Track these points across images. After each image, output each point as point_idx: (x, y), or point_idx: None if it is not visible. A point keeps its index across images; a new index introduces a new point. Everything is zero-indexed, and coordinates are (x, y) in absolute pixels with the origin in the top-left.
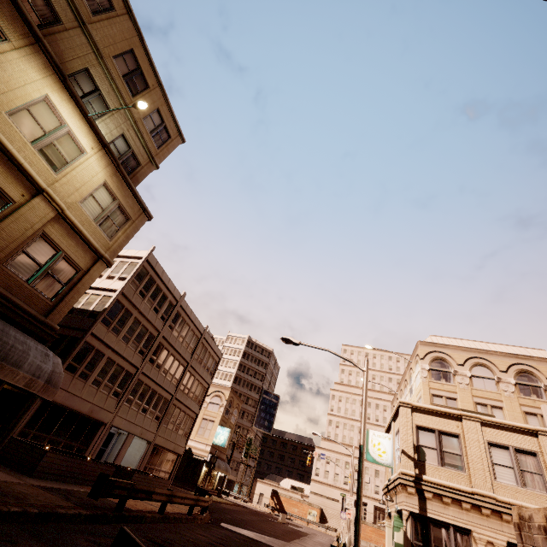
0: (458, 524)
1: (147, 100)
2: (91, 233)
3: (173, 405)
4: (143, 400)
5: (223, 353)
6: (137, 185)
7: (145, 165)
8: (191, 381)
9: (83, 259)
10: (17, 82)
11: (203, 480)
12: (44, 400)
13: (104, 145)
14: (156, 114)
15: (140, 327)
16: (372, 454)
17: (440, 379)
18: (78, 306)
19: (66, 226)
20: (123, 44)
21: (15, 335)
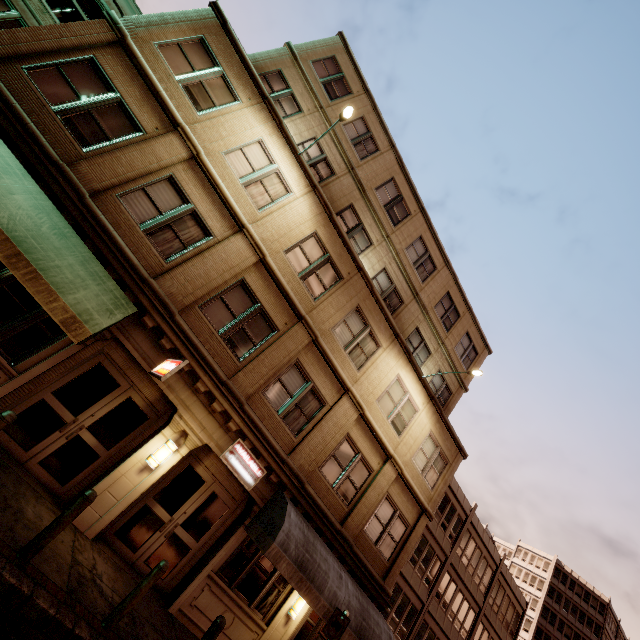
0: None
1: (458, 328)
2: (418, 486)
3: None
4: None
5: (528, 601)
6: (448, 414)
7: (455, 391)
8: (483, 638)
9: (410, 513)
10: (383, 373)
11: None
12: None
13: (431, 397)
14: (465, 337)
15: (427, 547)
16: None
17: None
18: None
19: (401, 483)
20: (441, 291)
21: (373, 613)
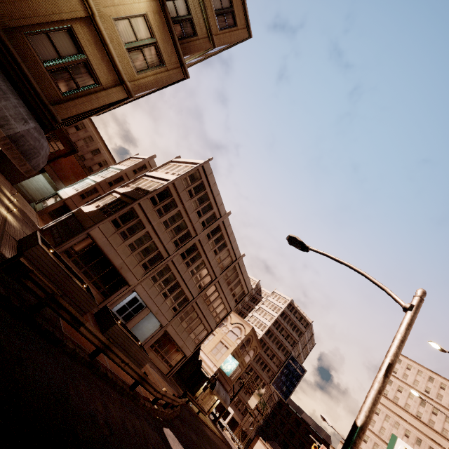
0: None
1: None
2: (119, 55)
3: (192, 307)
4: (166, 285)
5: (253, 288)
6: (188, 52)
7: (202, 39)
8: (214, 296)
9: (105, 76)
10: None
11: (202, 396)
12: (89, 236)
13: None
14: None
15: (181, 221)
16: None
17: None
18: (143, 187)
19: (95, 36)
20: None
21: None
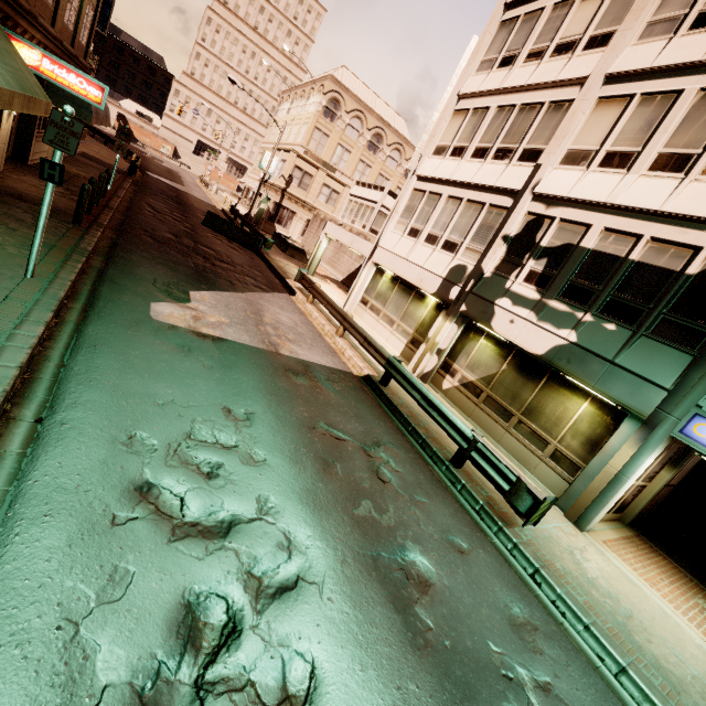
0: (293, 210)
1: None
2: None
3: None
4: None
5: None
6: None
7: None
8: None
9: None
10: None
11: None
12: None
13: None
14: None
15: None
16: (263, 166)
17: (328, 118)
18: None
19: None
20: None
21: None
